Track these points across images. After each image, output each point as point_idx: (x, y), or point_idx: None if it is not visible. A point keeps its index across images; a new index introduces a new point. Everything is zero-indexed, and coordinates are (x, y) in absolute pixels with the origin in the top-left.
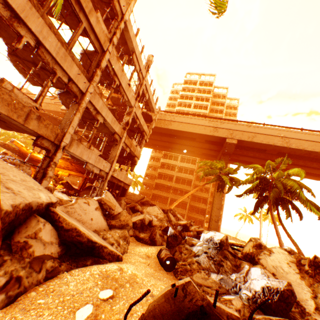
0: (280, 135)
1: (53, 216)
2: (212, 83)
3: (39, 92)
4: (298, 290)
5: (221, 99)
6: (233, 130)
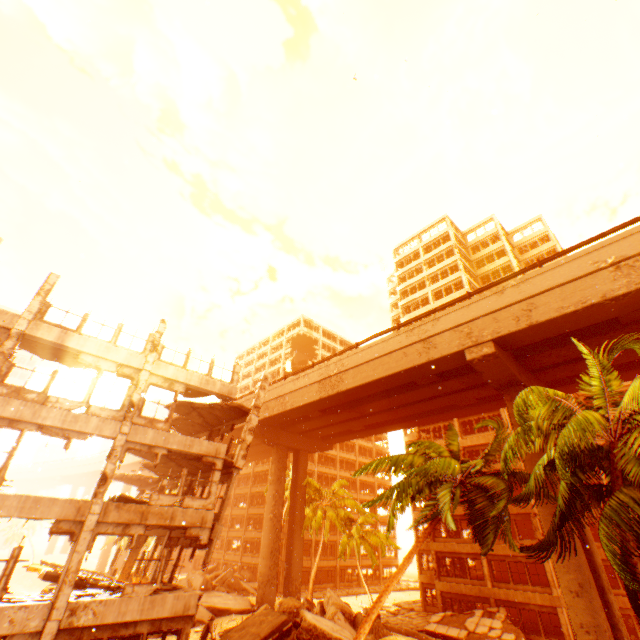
0: (605, 263)
1: None
2: (448, 234)
3: None
4: None
5: (490, 245)
6: (467, 322)
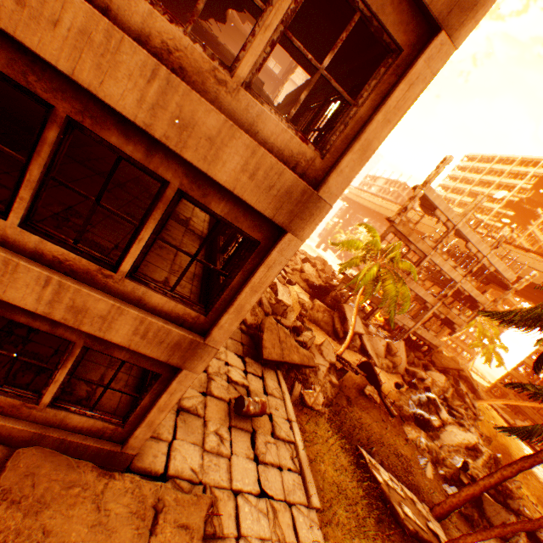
0: None
1: (361, 337)
2: None
3: None
4: (446, 439)
5: None
6: None
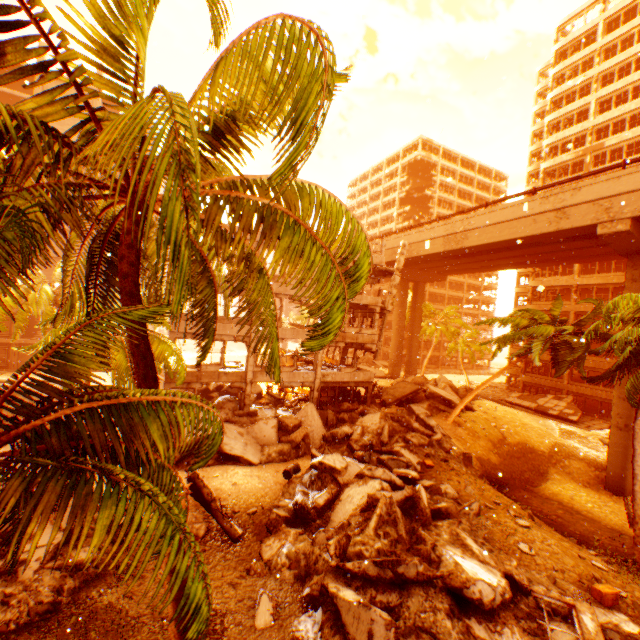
0: None
1: None
2: None
3: (221, 358)
4: (339, 514)
5: None
6: (611, 197)
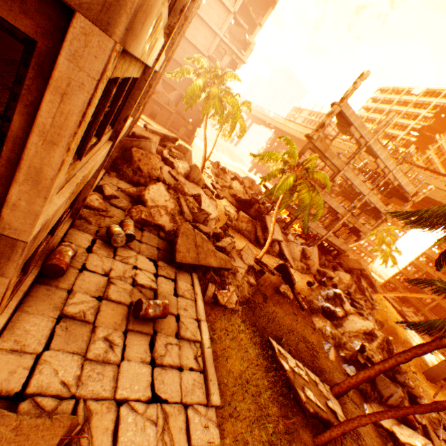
0: None
1: (280, 244)
2: None
3: None
4: (348, 326)
5: None
6: None
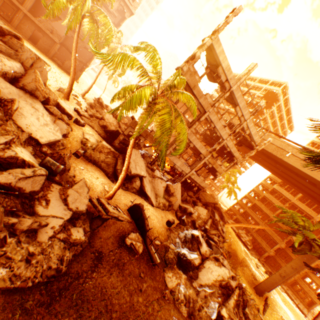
0: None
1: (142, 180)
2: None
3: None
4: (204, 277)
5: None
6: None
